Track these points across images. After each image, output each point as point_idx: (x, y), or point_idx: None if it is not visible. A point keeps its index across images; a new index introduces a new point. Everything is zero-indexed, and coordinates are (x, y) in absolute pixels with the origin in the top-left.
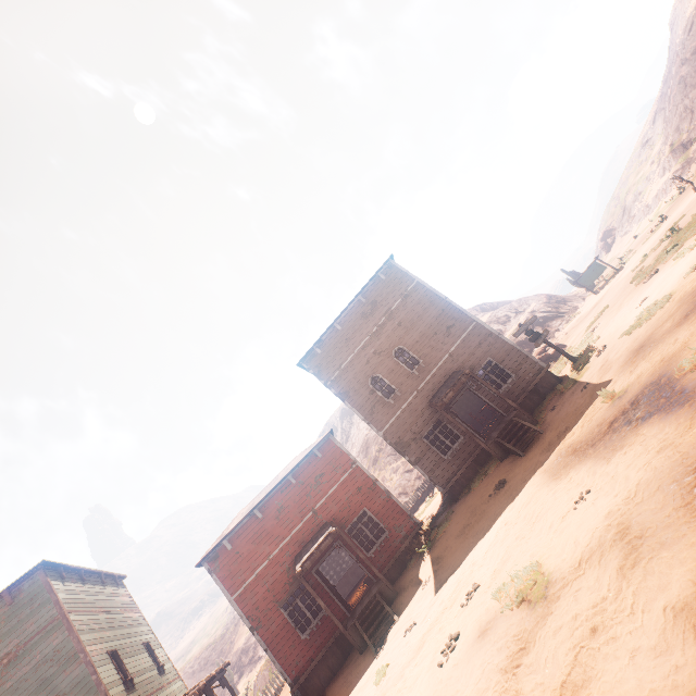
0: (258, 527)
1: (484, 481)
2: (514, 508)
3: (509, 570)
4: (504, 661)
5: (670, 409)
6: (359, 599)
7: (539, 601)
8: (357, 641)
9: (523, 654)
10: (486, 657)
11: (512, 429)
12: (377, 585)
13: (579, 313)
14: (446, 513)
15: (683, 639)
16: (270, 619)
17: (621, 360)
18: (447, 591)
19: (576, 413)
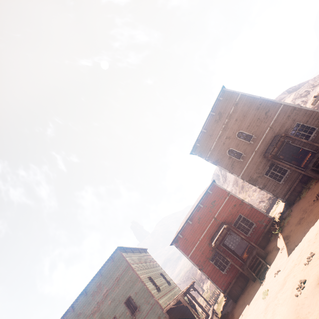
0: (191, 227)
1: (308, 192)
2: None
3: None
4: None
5: None
6: (247, 256)
7: None
8: (250, 276)
9: None
10: None
11: None
12: (255, 250)
13: None
14: (288, 211)
15: None
16: (206, 265)
17: None
18: (295, 255)
19: None
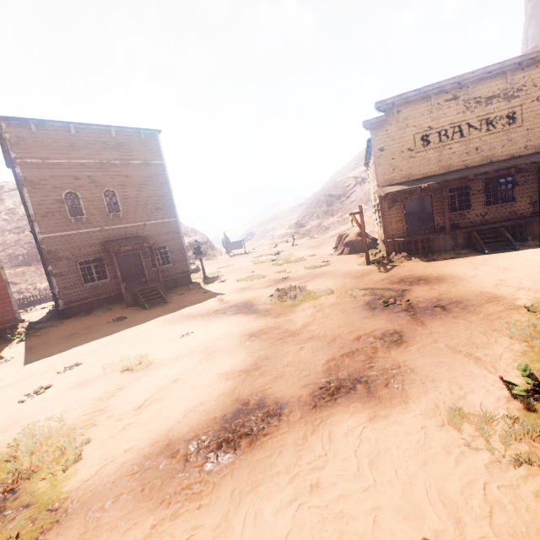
0: None
1: (107, 313)
2: (132, 331)
3: (118, 357)
4: (100, 395)
5: (248, 313)
6: None
7: (142, 370)
8: None
9: (120, 391)
10: (83, 394)
11: (150, 292)
12: None
13: (216, 259)
14: (51, 323)
15: (221, 382)
16: None
17: (232, 289)
18: (39, 366)
19: (197, 301)
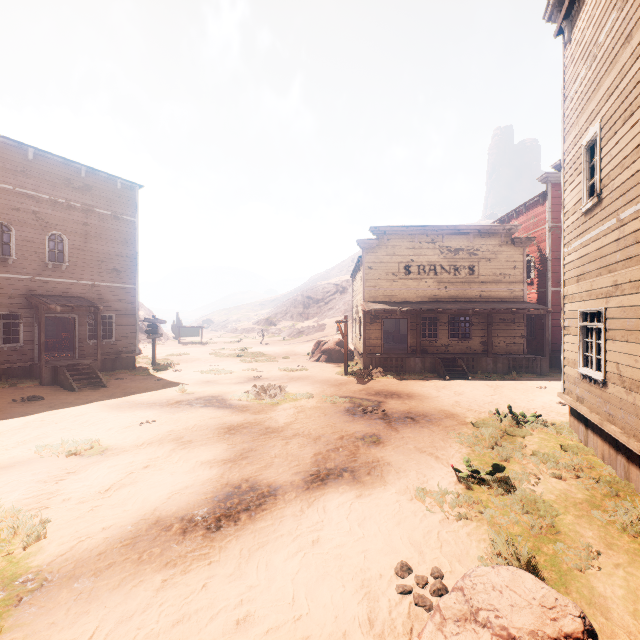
0: None
1: (11, 388)
2: (60, 414)
3: (52, 441)
4: (43, 478)
5: (222, 407)
6: None
7: (96, 455)
8: None
9: (72, 475)
10: (14, 477)
11: (80, 370)
12: None
13: (161, 344)
14: None
15: (204, 469)
16: None
17: (194, 381)
18: None
19: (148, 389)
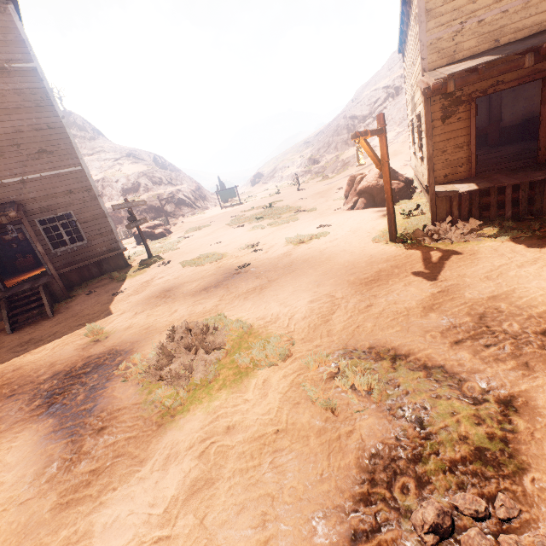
0: None
1: None
2: None
3: None
4: None
5: (60, 428)
6: None
7: None
8: None
9: None
10: None
11: (35, 294)
12: None
13: (204, 214)
14: None
15: None
16: None
17: (152, 290)
18: None
19: (78, 322)
